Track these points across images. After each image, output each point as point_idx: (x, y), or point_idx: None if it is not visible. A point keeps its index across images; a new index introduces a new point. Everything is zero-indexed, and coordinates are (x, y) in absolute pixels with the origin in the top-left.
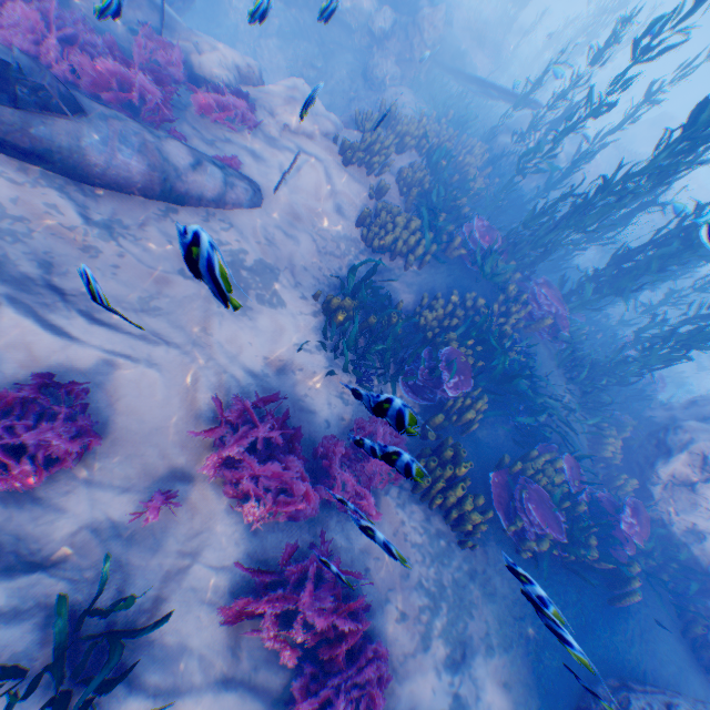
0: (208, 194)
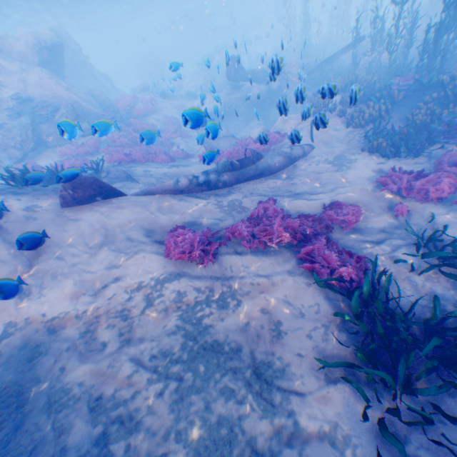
0: (299, 154)
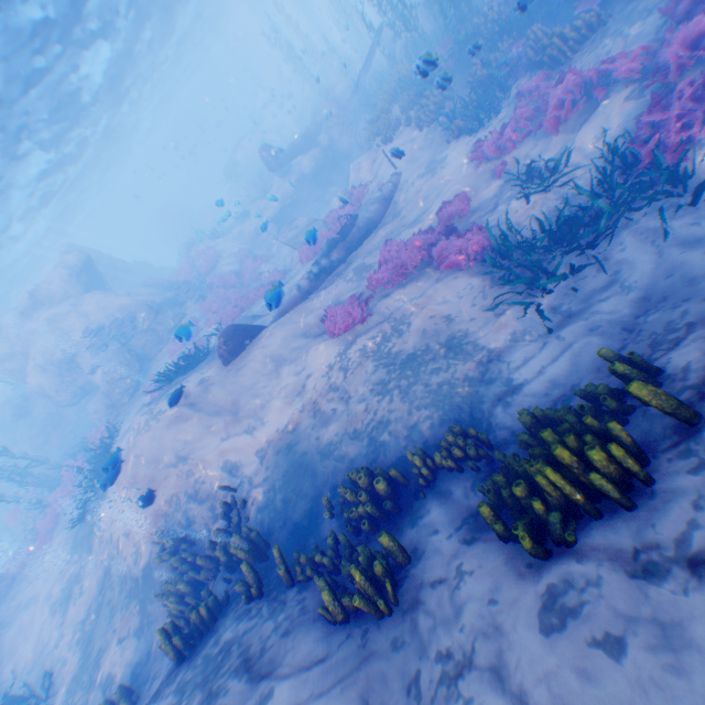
0: (391, 190)
